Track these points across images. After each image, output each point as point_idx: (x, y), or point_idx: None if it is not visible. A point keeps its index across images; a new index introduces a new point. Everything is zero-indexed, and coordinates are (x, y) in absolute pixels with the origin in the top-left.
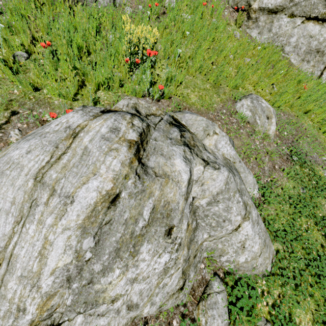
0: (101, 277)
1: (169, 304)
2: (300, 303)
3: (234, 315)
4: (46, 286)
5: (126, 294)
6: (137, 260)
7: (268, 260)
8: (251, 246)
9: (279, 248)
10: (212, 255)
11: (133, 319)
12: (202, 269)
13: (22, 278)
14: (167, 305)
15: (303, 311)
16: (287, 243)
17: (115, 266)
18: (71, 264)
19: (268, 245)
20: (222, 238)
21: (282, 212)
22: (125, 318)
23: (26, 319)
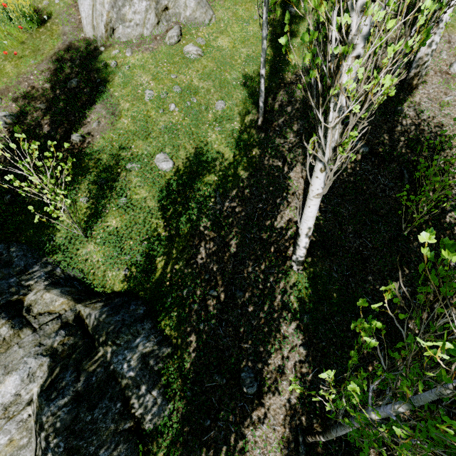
0: (123, 9)
1: (155, 32)
2: (225, 34)
3: (186, 37)
4: (107, 8)
5: (134, 20)
6: (133, 3)
7: (204, 15)
8: (189, 4)
9: (220, 17)
10: (177, 19)
11: (141, 36)
12: (172, 25)
13: (100, 4)
14: (155, 33)
15: (225, 37)
16: (223, 12)
17: (126, 5)
18: (112, 1)
19: (203, 7)
20: (176, 5)
21: (228, 2)
22: (137, 32)
23: (104, 18)
